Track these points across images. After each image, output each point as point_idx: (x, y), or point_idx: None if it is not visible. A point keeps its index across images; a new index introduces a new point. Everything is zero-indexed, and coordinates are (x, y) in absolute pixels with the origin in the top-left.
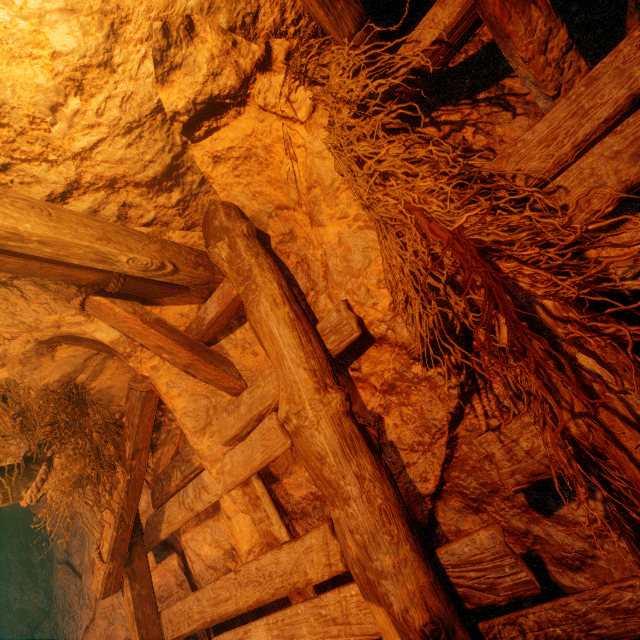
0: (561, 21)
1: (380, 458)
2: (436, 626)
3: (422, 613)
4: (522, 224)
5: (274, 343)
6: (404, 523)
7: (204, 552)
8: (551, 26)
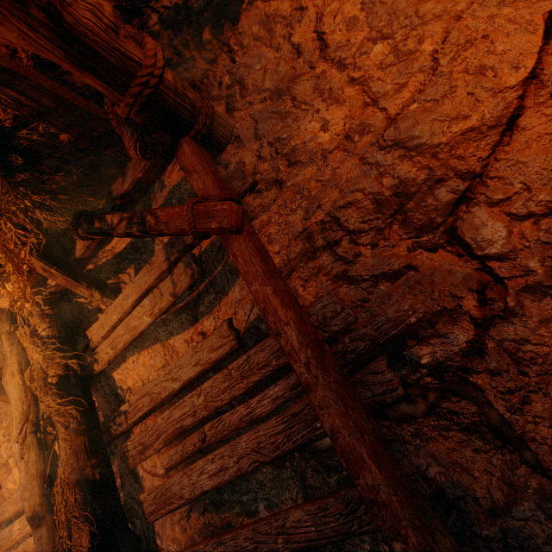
0: (95, 290)
1: (46, 451)
2: (34, 517)
3: (30, 513)
4: (53, 383)
5: (9, 397)
6: (42, 479)
7: (9, 487)
8: (91, 291)
